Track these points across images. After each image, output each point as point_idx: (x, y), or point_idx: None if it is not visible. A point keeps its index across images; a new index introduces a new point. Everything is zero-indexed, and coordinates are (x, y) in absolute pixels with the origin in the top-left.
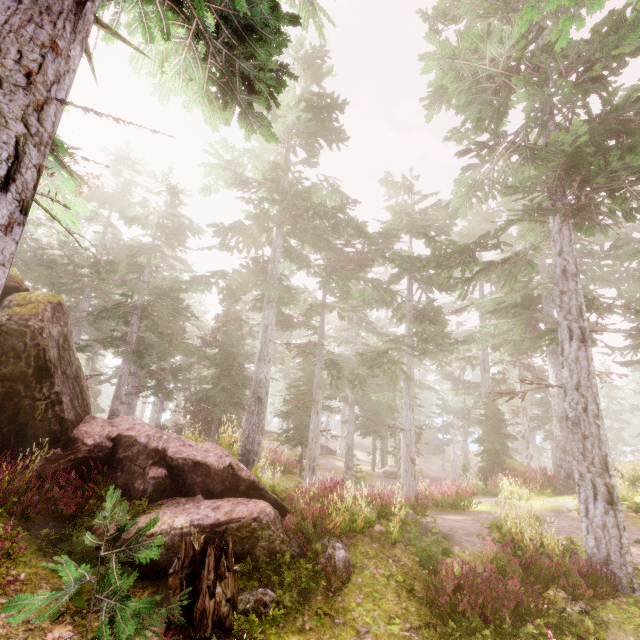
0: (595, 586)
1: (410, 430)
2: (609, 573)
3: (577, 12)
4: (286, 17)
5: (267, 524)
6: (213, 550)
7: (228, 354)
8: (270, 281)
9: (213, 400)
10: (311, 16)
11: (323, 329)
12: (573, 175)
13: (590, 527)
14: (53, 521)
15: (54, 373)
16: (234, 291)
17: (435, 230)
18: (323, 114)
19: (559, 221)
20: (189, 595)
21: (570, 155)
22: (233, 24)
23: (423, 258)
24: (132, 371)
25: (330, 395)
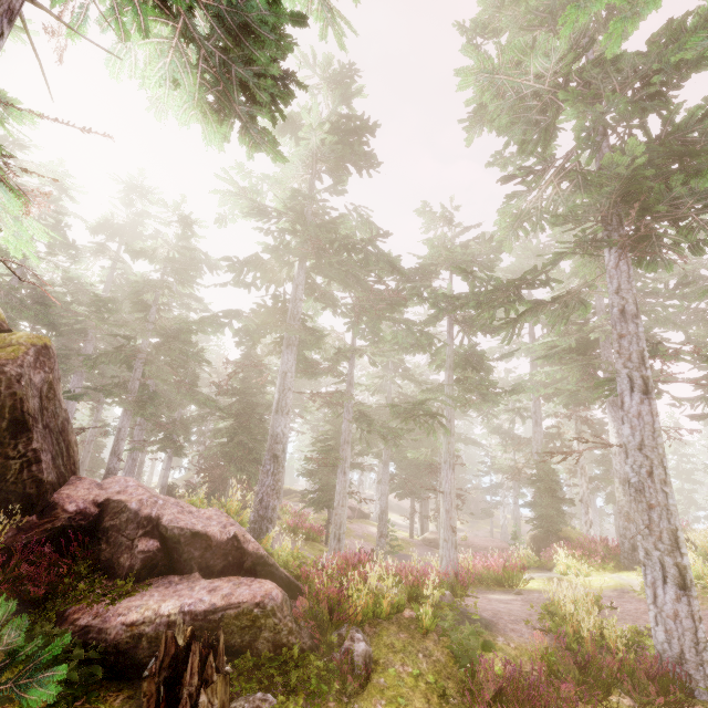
0: (667, 691)
1: (450, 493)
2: (683, 675)
3: (630, 13)
4: (287, 13)
5: (272, 610)
6: (198, 647)
7: (246, 404)
8: (290, 322)
9: (228, 456)
10: (330, 24)
11: (352, 376)
12: (631, 202)
13: (659, 617)
14: (18, 605)
15: (33, 427)
16: (252, 333)
17: (478, 266)
18: (352, 137)
19: (616, 254)
20: (167, 704)
21: (626, 179)
22: (226, 22)
23: (461, 296)
24: (138, 422)
25: (361, 451)
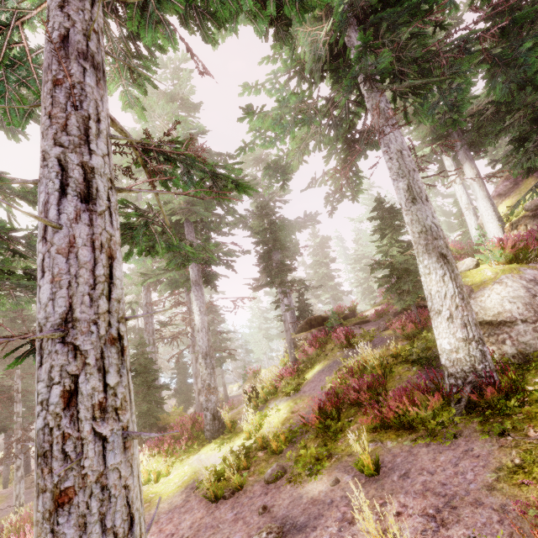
0: None
1: None
2: None
3: None
4: None
5: None
6: None
7: None
8: None
9: None
10: None
11: None
12: None
13: None
14: None
15: None
16: None
17: None
18: None
19: None
20: None
21: None
22: None
23: None
24: None
25: None
